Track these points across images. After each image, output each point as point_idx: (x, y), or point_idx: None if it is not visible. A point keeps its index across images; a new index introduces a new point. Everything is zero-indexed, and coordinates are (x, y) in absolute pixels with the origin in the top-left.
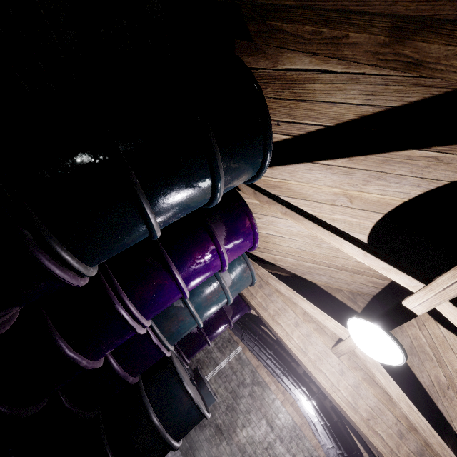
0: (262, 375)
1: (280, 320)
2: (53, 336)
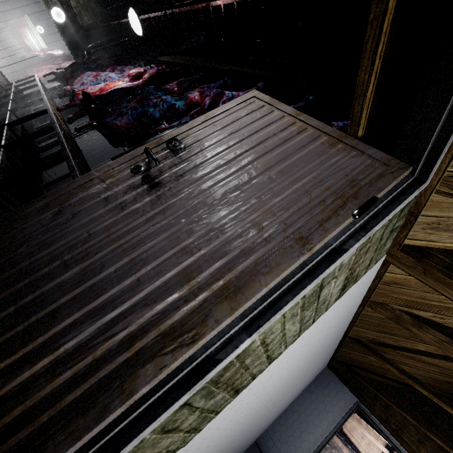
0: (336, 440)
1: (354, 434)
2: None
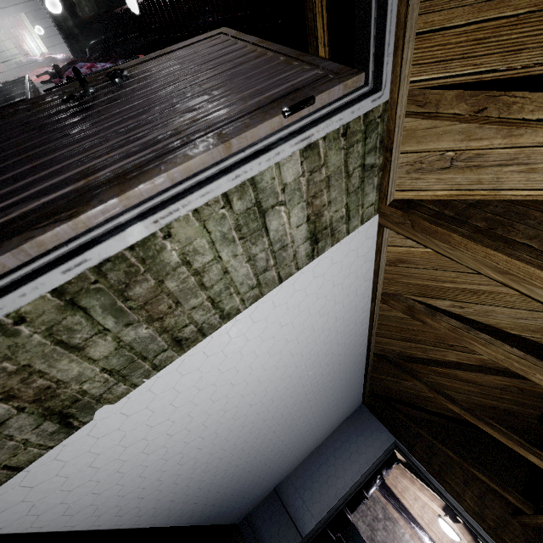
0: (391, 511)
1: (405, 495)
2: None
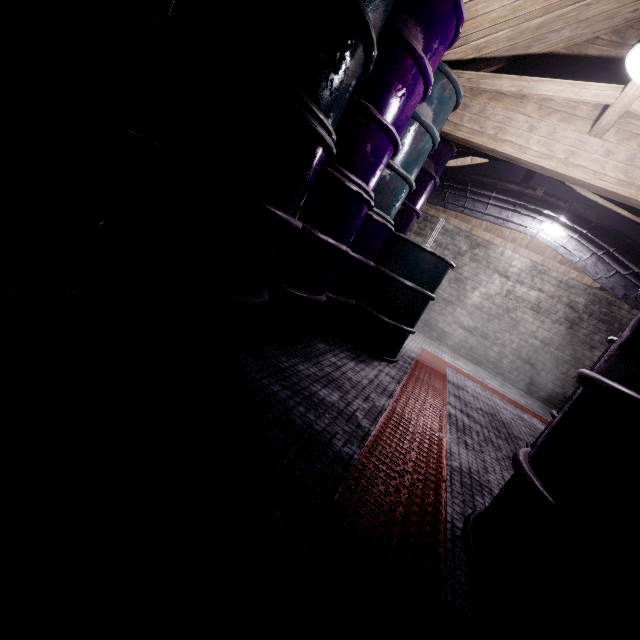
0: (480, 235)
1: (507, 135)
2: (315, 233)
